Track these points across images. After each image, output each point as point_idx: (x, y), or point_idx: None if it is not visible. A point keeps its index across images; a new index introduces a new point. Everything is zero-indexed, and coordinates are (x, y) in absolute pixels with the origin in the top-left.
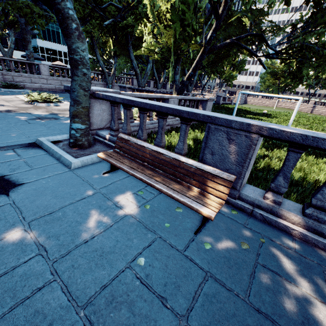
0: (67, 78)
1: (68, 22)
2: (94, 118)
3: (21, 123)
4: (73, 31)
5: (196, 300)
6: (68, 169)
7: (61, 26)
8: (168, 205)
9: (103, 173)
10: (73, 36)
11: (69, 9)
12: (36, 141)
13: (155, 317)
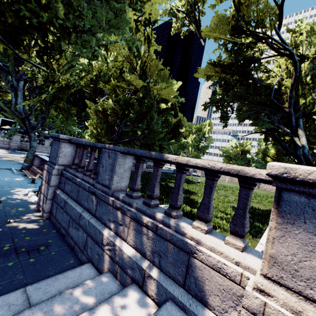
0: None
1: (31, 137)
2: (36, 163)
3: (11, 164)
4: (32, 139)
5: (14, 185)
6: (12, 174)
7: (29, 138)
8: (30, 181)
9: (22, 176)
10: (32, 141)
11: (32, 135)
12: (10, 168)
13: (5, 184)
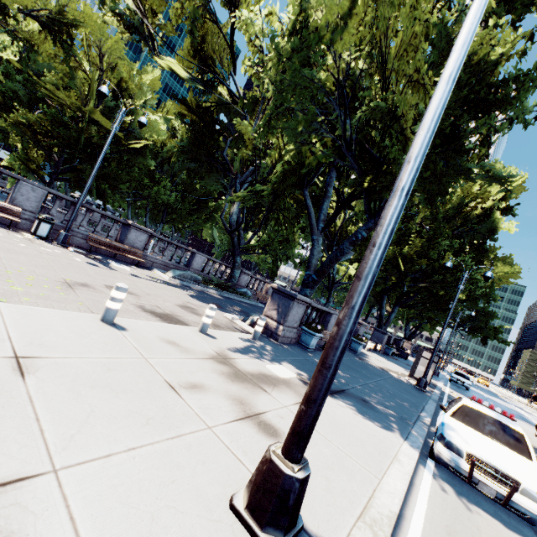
0: (7, 182)
1: None
2: None
3: None
4: None
5: None
6: None
7: None
8: None
9: None
10: None
11: None
12: None
13: None
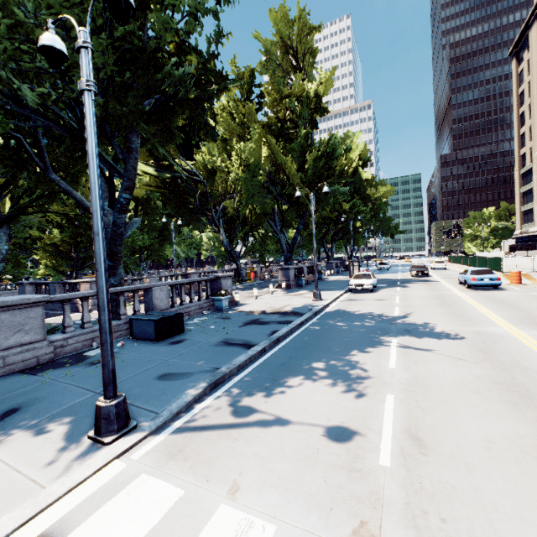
0: (7, 291)
1: None
2: None
3: None
4: None
5: None
6: None
7: None
8: None
9: None
10: None
11: None
12: None
13: None
